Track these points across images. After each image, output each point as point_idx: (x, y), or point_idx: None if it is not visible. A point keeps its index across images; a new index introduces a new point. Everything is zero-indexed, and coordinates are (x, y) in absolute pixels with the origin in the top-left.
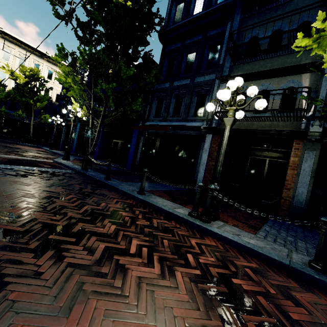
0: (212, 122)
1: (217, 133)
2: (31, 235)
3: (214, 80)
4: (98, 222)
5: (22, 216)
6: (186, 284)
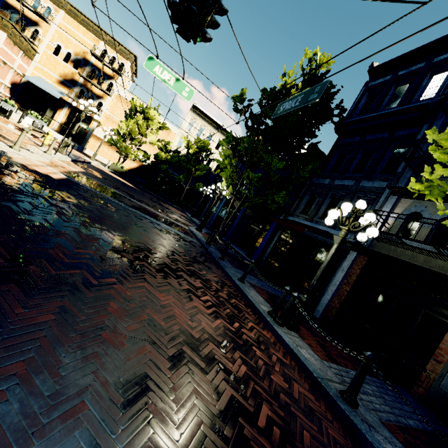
0: None
1: (364, 253)
2: (158, 264)
3: (384, 189)
4: (193, 278)
5: (156, 254)
6: (219, 325)
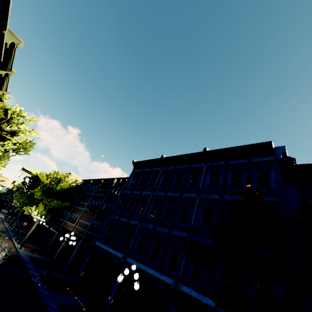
0: None
1: None
2: None
3: None
4: None
5: None
6: None
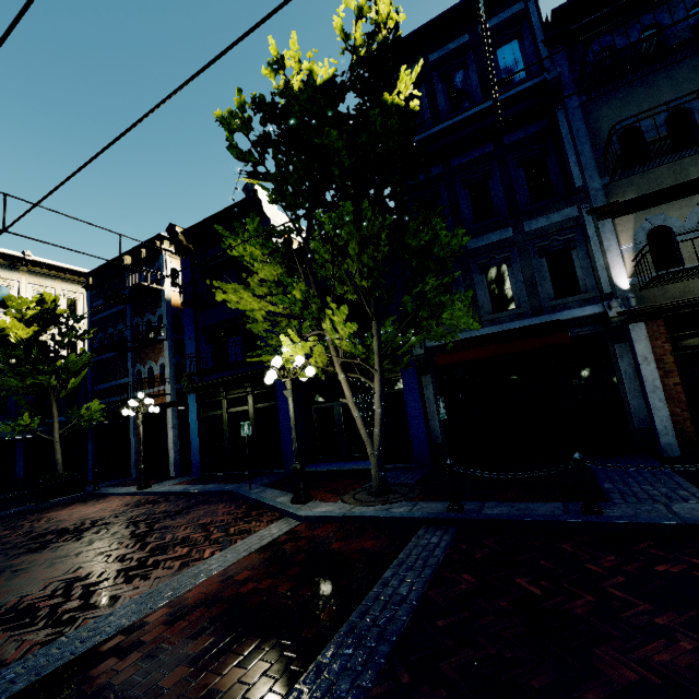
0: (628, 298)
1: (653, 317)
2: None
3: (580, 218)
4: None
5: None
6: None
